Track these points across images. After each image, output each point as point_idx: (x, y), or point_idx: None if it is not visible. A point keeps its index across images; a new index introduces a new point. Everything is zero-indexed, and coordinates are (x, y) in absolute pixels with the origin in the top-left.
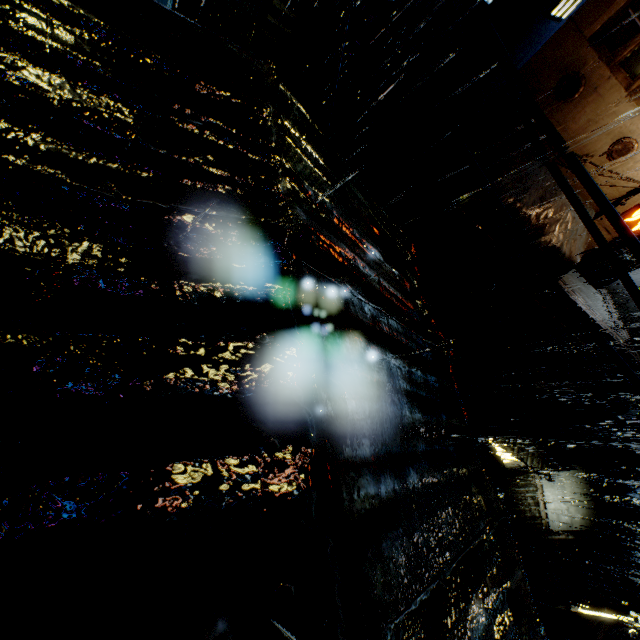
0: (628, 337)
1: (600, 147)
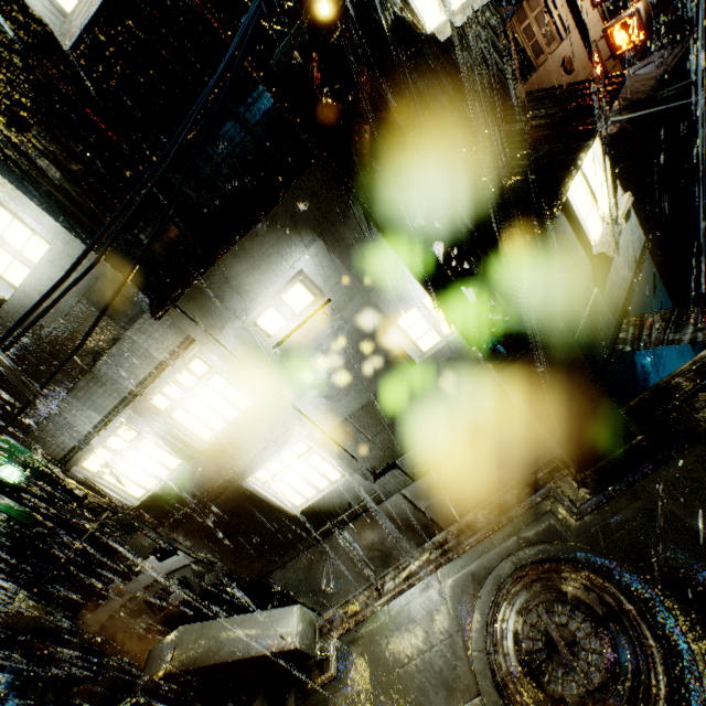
0: (660, 52)
1: (564, 80)
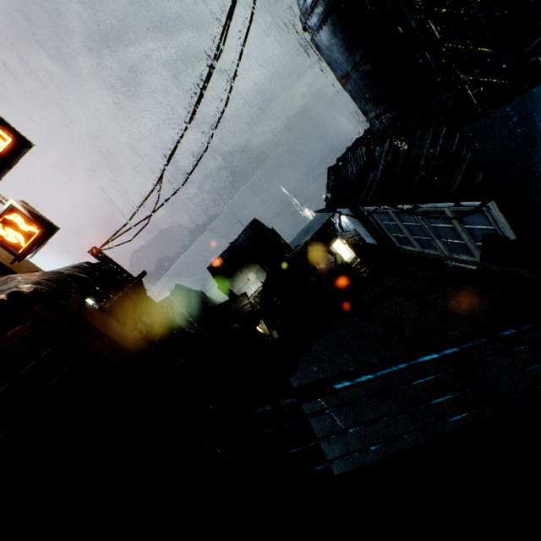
0: None
1: None
